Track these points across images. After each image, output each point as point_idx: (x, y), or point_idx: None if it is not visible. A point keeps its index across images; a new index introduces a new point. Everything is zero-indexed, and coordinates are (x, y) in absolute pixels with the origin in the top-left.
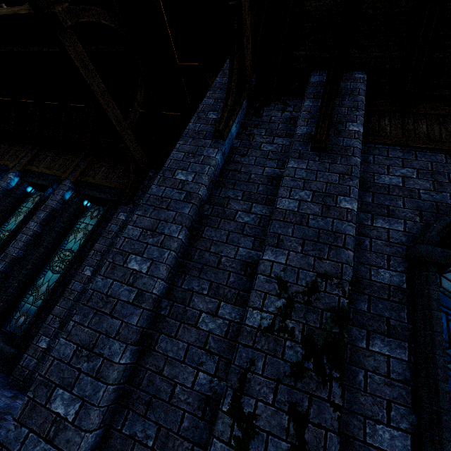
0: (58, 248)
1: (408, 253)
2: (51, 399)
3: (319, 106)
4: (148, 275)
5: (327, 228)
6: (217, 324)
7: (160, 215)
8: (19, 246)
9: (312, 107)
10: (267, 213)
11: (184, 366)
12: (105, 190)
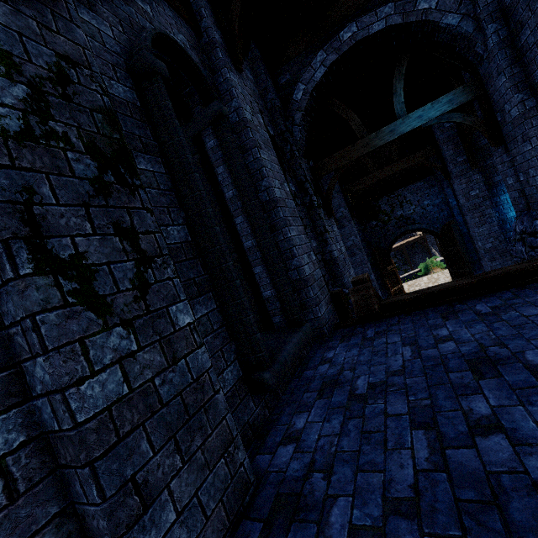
0: None
1: (131, 65)
2: None
3: None
4: None
5: None
6: None
7: None
8: None
9: None
10: None
11: None
12: None
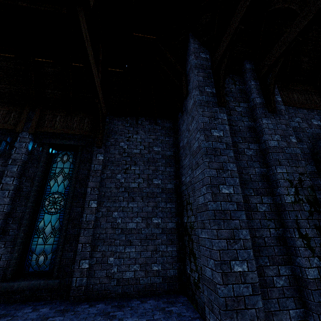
0: (43, 194)
1: (314, 157)
2: (232, 267)
3: (259, 85)
4: (235, 194)
5: (293, 153)
6: (265, 207)
7: (220, 160)
8: (6, 202)
9: (256, 85)
10: (257, 148)
11: (263, 229)
12: (67, 137)
